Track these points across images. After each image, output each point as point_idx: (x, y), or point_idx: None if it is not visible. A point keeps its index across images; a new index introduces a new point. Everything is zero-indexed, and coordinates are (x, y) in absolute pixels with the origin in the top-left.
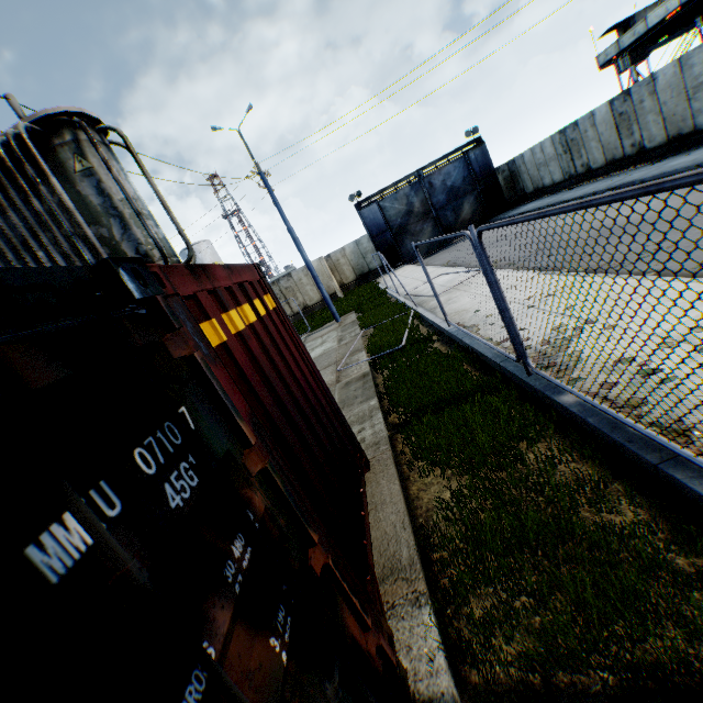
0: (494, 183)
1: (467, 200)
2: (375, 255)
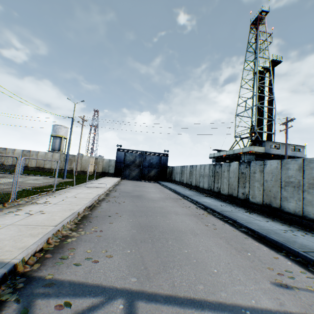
0: (165, 170)
1: (154, 170)
2: (113, 168)
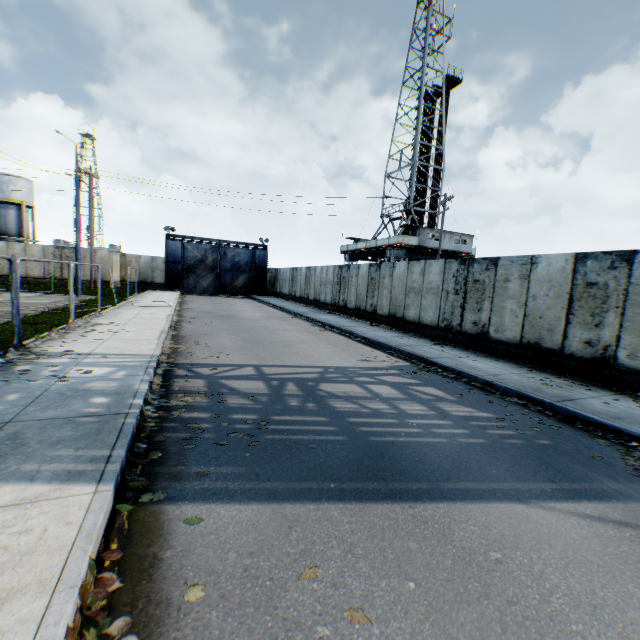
0: (264, 276)
1: (243, 276)
2: (162, 274)
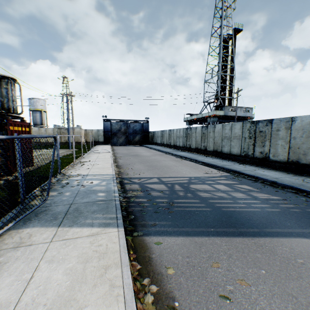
0: (148, 135)
1: (138, 135)
2: (102, 137)
